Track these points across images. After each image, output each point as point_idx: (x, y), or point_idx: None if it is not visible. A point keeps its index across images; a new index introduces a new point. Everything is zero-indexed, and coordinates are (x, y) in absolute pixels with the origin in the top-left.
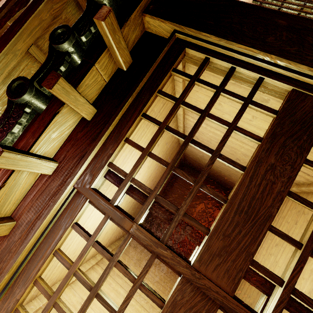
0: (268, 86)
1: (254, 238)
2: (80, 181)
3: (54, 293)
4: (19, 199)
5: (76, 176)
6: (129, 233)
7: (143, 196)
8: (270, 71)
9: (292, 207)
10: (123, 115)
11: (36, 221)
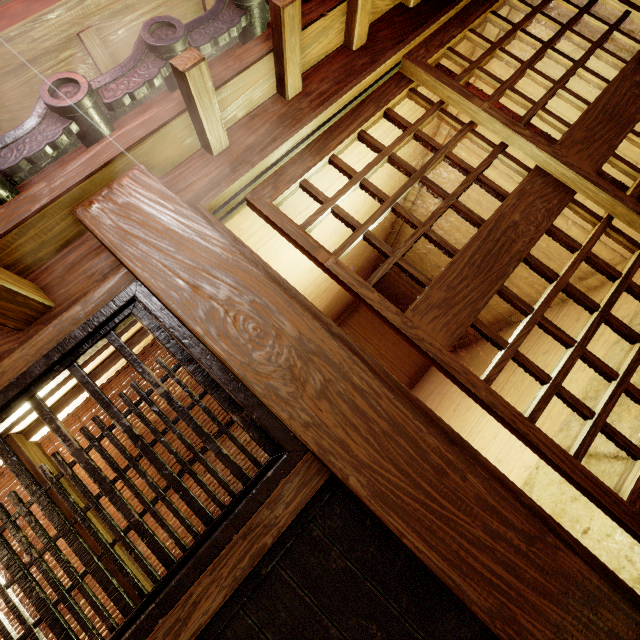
0: (631, 28)
1: (617, 135)
2: (412, 53)
3: (364, 169)
4: (310, 63)
5: (409, 45)
6: (466, 125)
7: (485, 94)
8: (639, 7)
9: (570, 310)
10: (469, 4)
11: (335, 94)
